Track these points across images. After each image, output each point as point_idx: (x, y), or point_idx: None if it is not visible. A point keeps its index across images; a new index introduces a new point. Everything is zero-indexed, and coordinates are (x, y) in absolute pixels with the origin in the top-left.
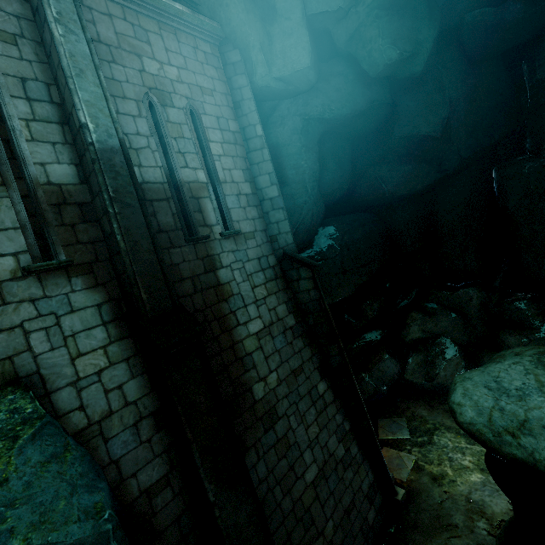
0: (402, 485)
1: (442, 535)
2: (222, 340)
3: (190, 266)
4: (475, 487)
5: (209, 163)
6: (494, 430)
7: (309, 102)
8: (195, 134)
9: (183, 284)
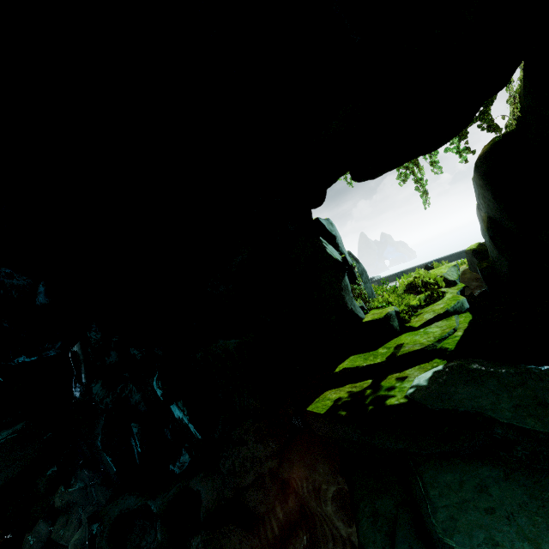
0: None
1: None
2: None
3: None
4: None
5: None
6: None
7: None
8: None
9: None
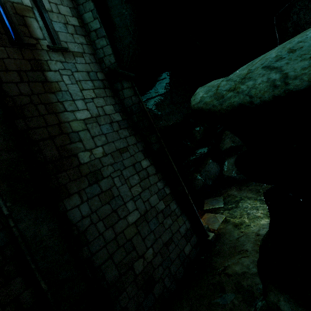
0: (214, 232)
1: (236, 257)
2: (48, 118)
3: (16, 63)
4: (263, 227)
5: None
6: (218, 96)
7: None
8: None
9: (8, 74)
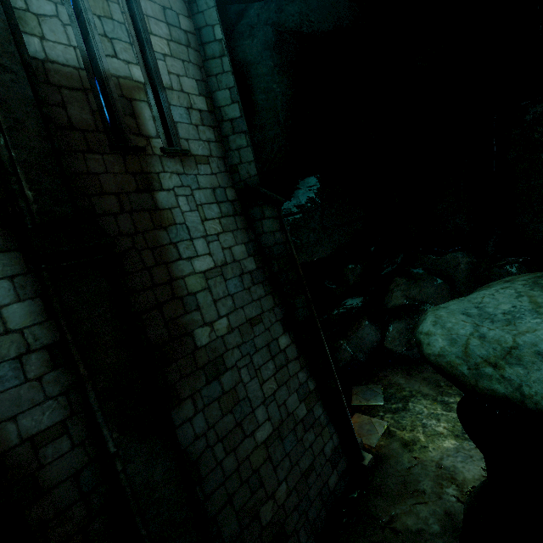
0: (370, 451)
1: (407, 501)
2: (156, 273)
3: (115, 180)
4: (448, 453)
5: (149, 61)
6: (470, 361)
7: (283, 8)
8: (129, 20)
9: (104, 200)
